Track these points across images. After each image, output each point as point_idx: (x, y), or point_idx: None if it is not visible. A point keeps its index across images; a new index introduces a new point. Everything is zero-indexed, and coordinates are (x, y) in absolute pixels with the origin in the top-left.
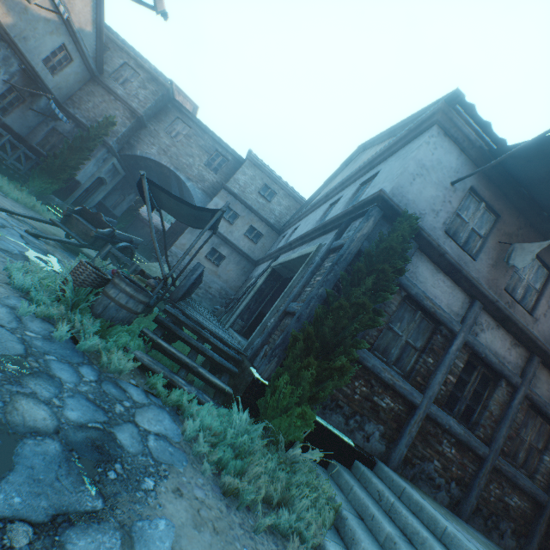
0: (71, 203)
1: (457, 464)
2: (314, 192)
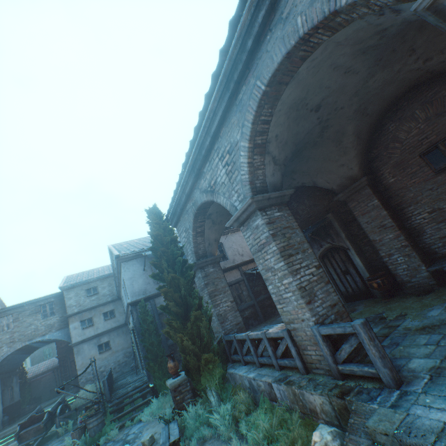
0: None
1: None
2: (113, 272)
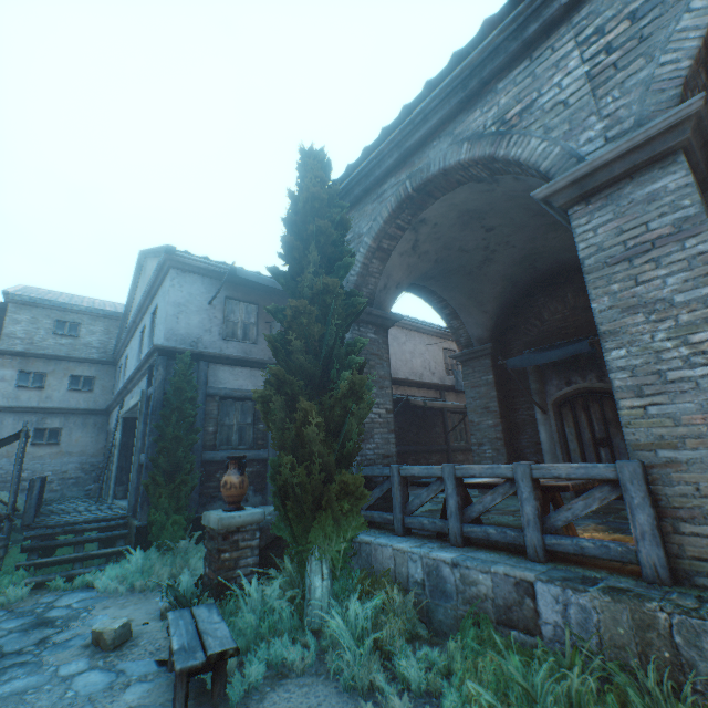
0: None
1: None
2: (126, 308)
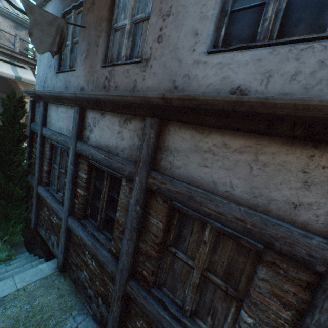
0: None
1: (100, 279)
2: None
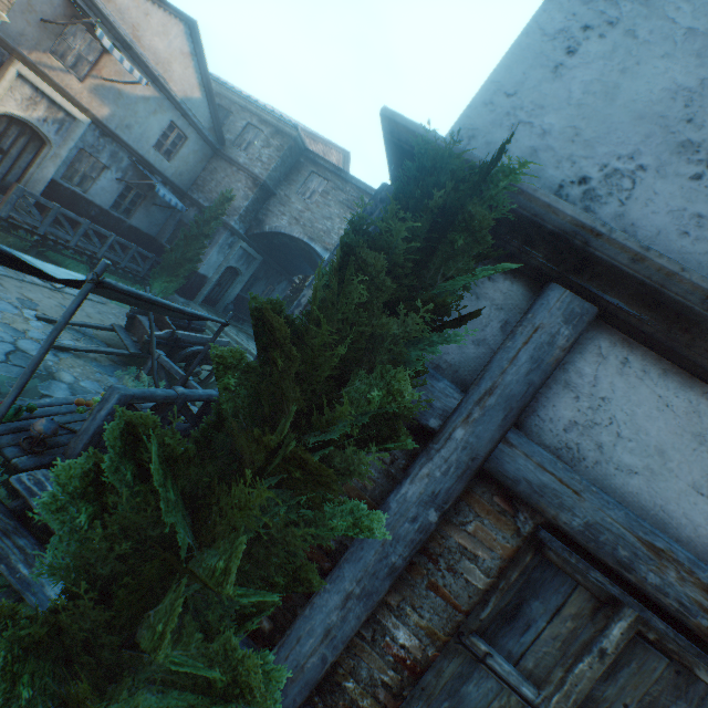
0: (203, 301)
1: None
2: None
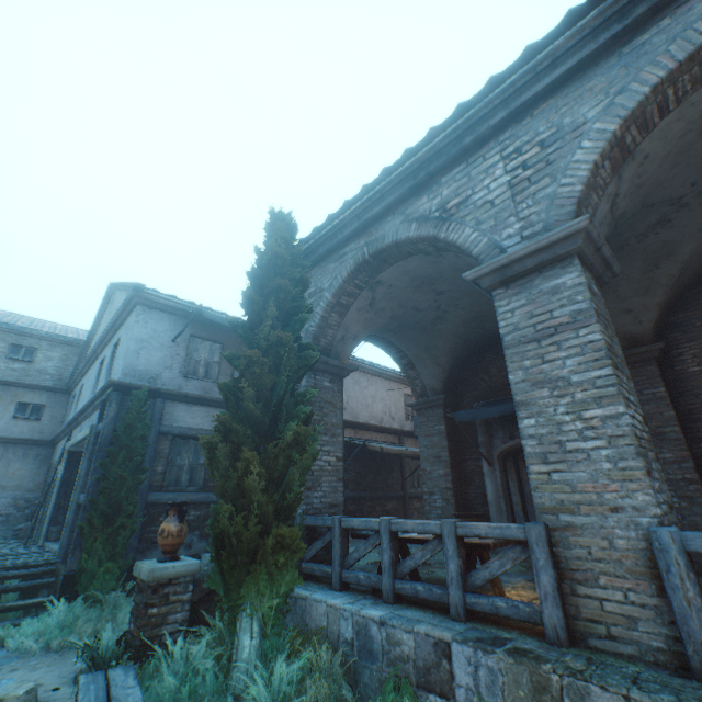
0: None
1: None
2: (88, 336)
